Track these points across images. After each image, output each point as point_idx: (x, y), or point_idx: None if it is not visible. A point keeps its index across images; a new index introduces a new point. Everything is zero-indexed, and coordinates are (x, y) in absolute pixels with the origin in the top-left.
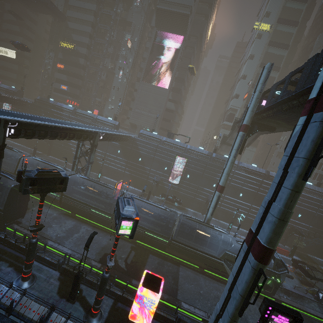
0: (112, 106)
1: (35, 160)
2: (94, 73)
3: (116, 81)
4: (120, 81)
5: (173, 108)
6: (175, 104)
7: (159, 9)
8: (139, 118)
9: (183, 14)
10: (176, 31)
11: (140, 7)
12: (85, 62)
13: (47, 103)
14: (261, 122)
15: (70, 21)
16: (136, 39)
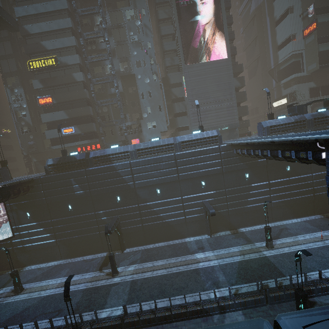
0: (152, 122)
1: (128, 281)
2: (101, 89)
3: (142, 84)
4: (148, 82)
5: (237, 84)
6: (237, 77)
7: None
8: (205, 119)
9: None
10: None
11: None
12: (84, 77)
13: (74, 163)
14: None
15: (28, 23)
16: (142, 11)
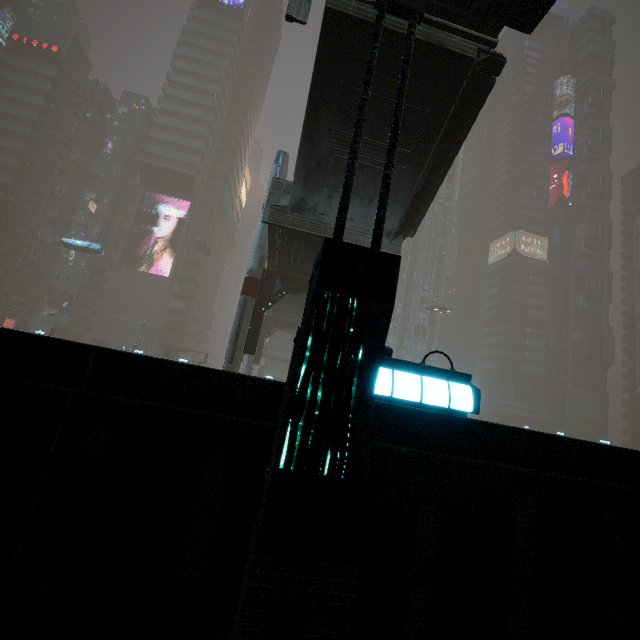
0: (53, 309)
1: None
2: (11, 250)
3: (64, 265)
4: (72, 265)
5: (182, 308)
6: (186, 301)
7: (146, 163)
8: (113, 329)
9: (185, 174)
10: (178, 194)
11: (115, 156)
12: None
13: None
14: (278, 317)
15: None
16: (106, 199)
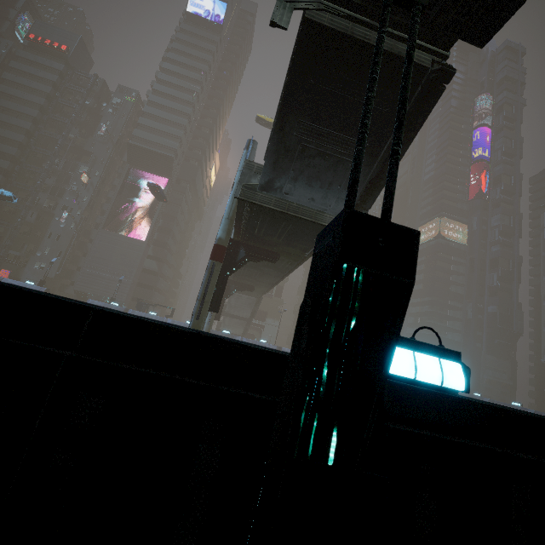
0: (43, 264)
1: None
2: (12, 211)
3: (56, 226)
4: (63, 226)
5: (155, 268)
6: (158, 262)
7: (133, 145)
8: (94, 283)
9: (165, 155)
10: (158, 172)
11: (107, 137)
12: None
13: None
14: (238, 280)
15: None
16: (97, 173)
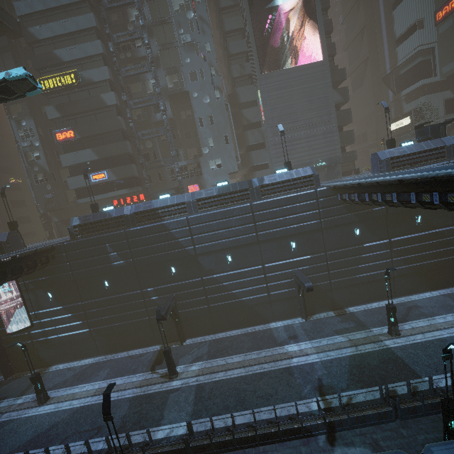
0: (217, 160)
1: (192, 386)
2: (141, 116)
3: (200, 106)
4: (207, 102)
5: (337, 99)
6: (337, 89)
7: None
8: (293, 152)
9: None
10: None
11: None
12: (117, 99)
13: (109, 222)
14: None
15: (34, 25)
16: None
